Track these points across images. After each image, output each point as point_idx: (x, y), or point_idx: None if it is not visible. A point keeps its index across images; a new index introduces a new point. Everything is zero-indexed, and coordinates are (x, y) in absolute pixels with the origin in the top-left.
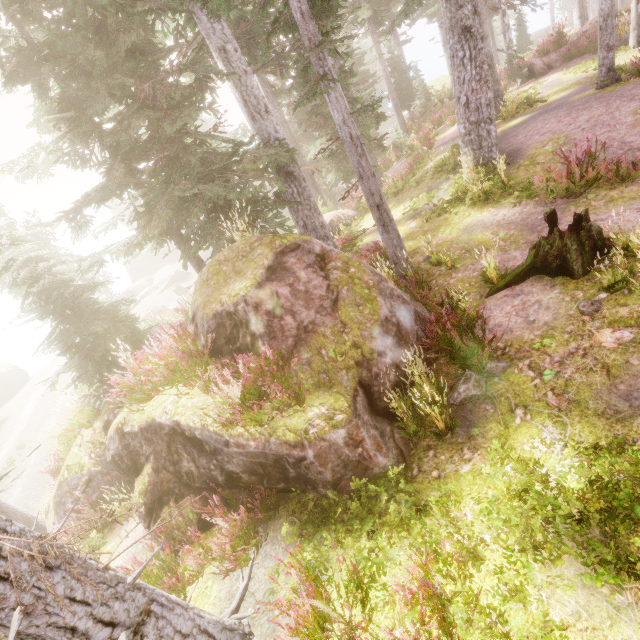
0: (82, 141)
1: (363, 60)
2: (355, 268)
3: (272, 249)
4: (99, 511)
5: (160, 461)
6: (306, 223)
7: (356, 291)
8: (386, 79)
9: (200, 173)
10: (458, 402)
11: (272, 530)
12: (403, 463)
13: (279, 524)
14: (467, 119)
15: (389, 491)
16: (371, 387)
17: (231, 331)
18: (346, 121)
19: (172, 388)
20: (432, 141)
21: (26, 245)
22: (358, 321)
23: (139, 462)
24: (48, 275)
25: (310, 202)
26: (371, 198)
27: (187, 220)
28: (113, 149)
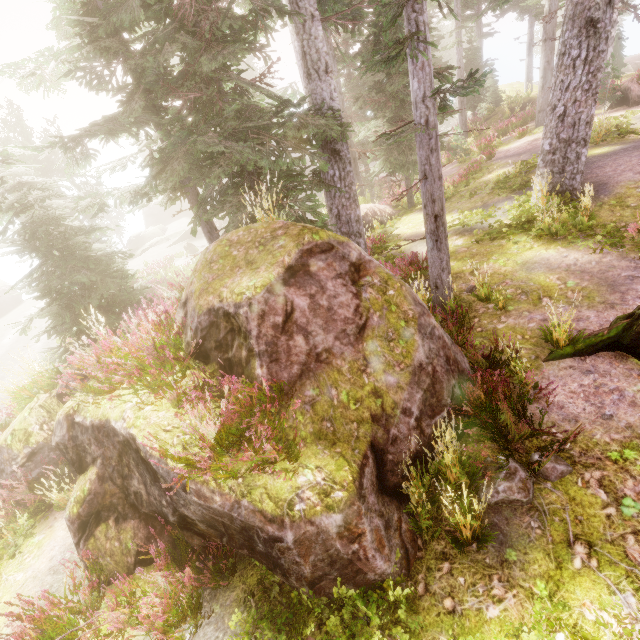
0: (102, 57)
1: (438, 44)
2: (395, 290)
3: (298, 244)
4: (33, 497)
5: (107, 469)
6: (340, 213)
7: (390, 321)
8: (459, 71)
9: (232, 127)
10: (492, 502)
11: (220, 604)
12: (406, 569)
13: (230, 599)
14: (557, 134)
15: (383, 617)
16: (385, 454)
17: (225, 336)
18: (426, 102)
19: (135, 393)
20: (494, 151)
21: (20, 167)
22: (385, 361)
23: (85, 460)
24: (38, 207)
25: (351, 190)
26: (430, 205)
27: (206, 180)
28: (137, 75)
